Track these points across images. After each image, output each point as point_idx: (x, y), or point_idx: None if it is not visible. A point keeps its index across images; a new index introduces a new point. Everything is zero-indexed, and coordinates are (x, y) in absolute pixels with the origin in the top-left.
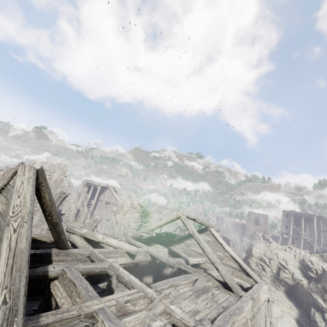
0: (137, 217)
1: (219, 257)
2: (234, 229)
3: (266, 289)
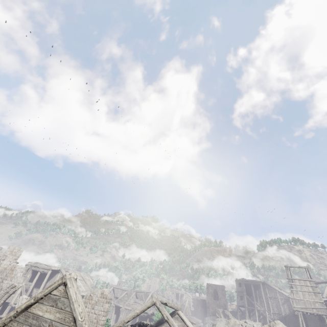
0: (107, 309)
1: None
2: (196, 307)
3: None
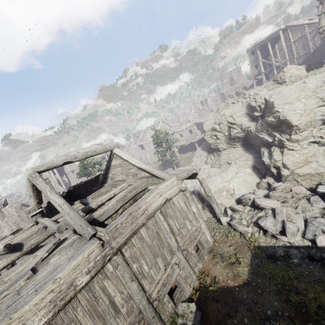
0: None
1: (134, 174)
2: (216, 103)
3: (173, 183)
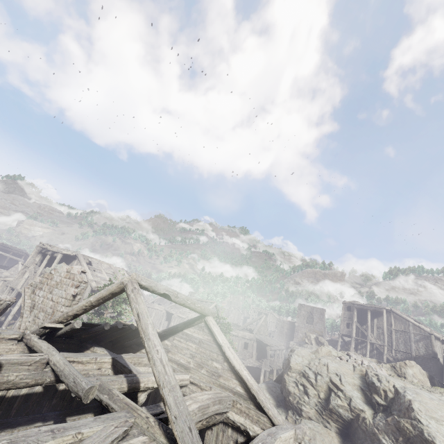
0: (73, 296)
1: (215, 372)
2: (280, 329)
3: (290, 440)
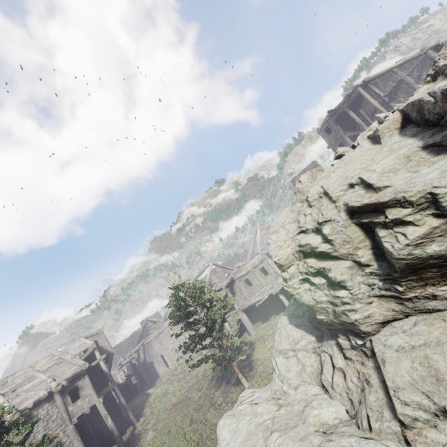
0: None
1: None
2: None
3: None
